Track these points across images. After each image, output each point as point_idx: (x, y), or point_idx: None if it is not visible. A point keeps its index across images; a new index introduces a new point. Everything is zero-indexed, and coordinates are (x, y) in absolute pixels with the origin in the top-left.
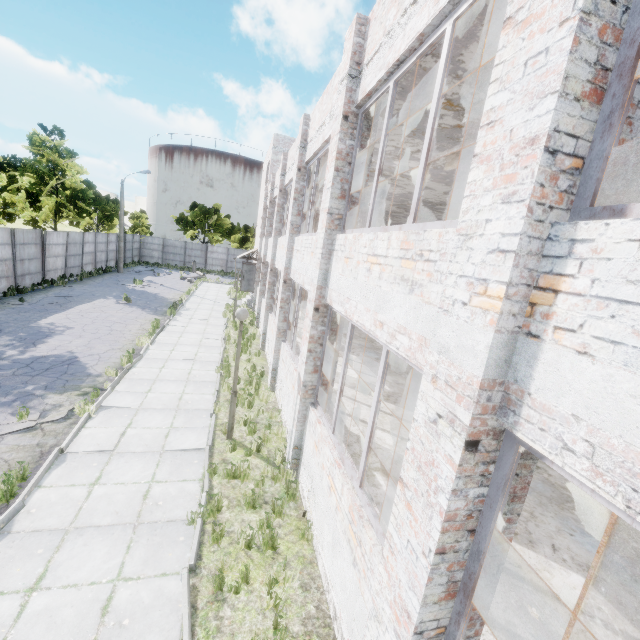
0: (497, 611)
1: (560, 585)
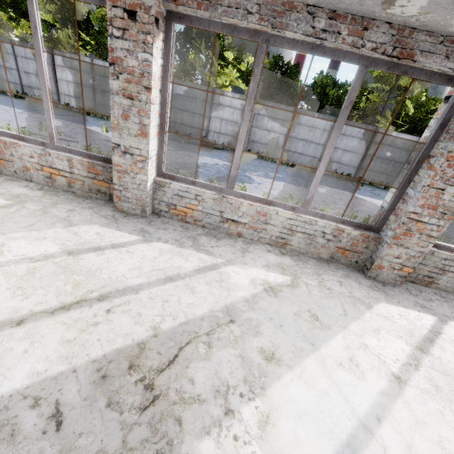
0: None
1: None
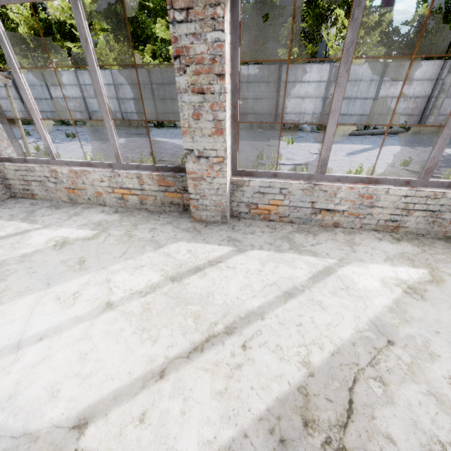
0: (216, 274)
1: (198, 386)
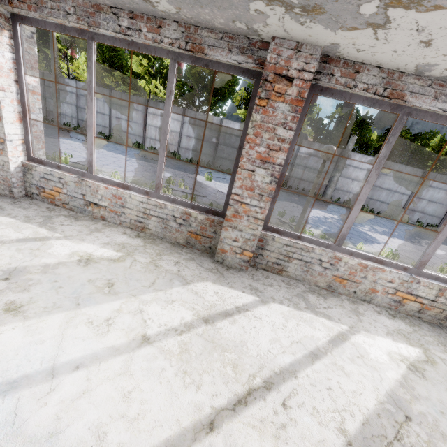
0: None
1: None
